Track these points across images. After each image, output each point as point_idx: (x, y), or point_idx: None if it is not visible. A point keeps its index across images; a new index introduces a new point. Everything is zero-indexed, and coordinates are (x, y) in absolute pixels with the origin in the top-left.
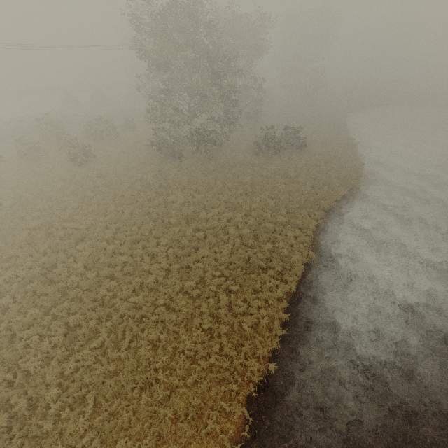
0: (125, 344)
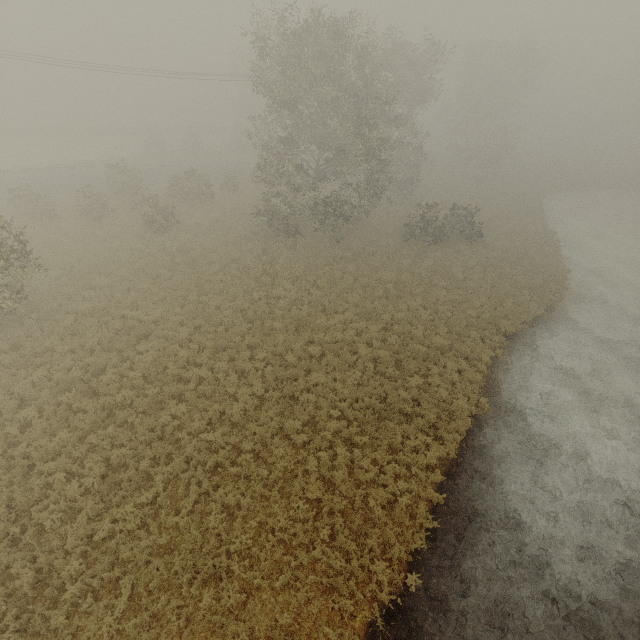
0: (188, 505)
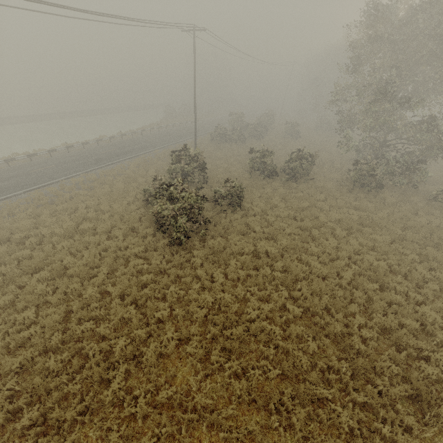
0: None
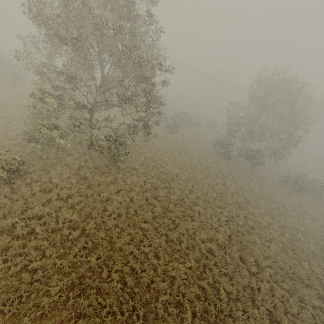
0: (211, 279)
